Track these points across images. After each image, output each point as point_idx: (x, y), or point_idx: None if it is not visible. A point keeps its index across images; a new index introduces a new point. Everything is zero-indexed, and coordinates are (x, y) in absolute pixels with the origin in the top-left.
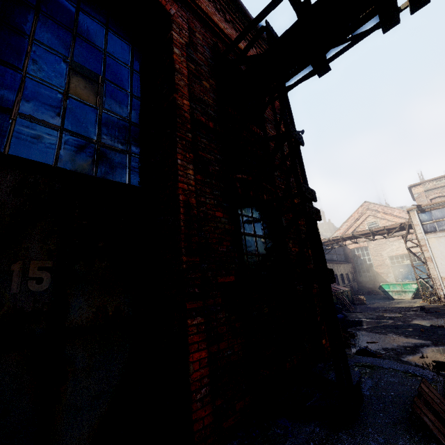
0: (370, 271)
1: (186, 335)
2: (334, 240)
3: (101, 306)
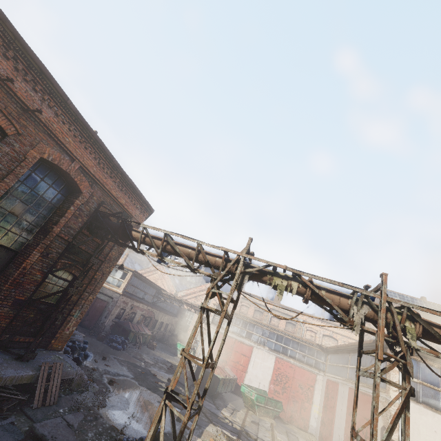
0: (185, 330)
1: None
2: (170, 296)
3: None
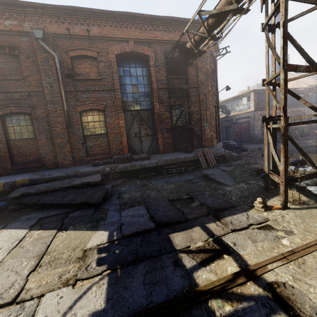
0: None
1: (158, 137)
2: (310, 89)
3: (145, 132)
